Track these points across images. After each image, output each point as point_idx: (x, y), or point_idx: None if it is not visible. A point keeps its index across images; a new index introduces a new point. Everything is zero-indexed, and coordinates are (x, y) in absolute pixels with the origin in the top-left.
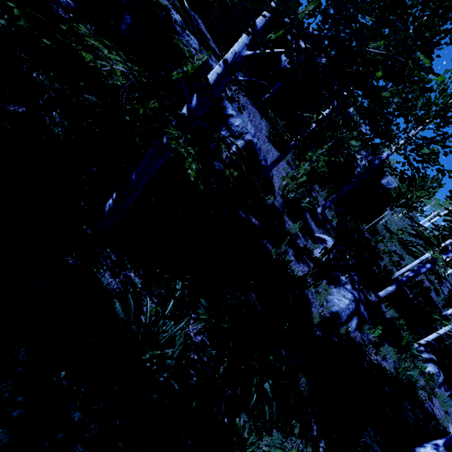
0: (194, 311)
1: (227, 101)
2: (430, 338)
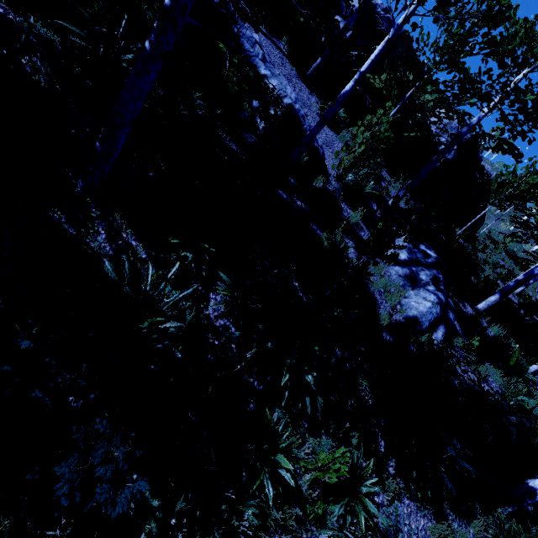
0: (215, 292)
1: (258, 58)
2: None
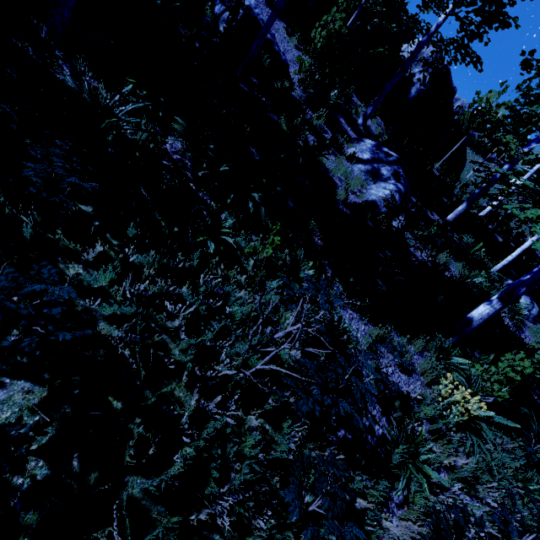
0: (173, 136)
1: None
2: (513, 255)
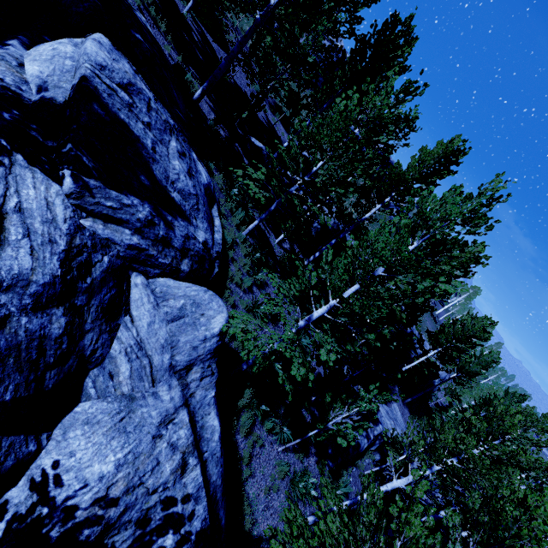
0: None
1: None
2: None
